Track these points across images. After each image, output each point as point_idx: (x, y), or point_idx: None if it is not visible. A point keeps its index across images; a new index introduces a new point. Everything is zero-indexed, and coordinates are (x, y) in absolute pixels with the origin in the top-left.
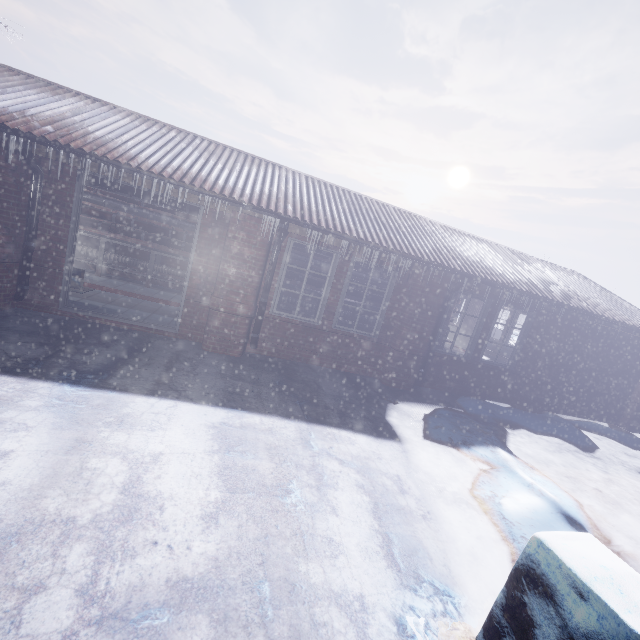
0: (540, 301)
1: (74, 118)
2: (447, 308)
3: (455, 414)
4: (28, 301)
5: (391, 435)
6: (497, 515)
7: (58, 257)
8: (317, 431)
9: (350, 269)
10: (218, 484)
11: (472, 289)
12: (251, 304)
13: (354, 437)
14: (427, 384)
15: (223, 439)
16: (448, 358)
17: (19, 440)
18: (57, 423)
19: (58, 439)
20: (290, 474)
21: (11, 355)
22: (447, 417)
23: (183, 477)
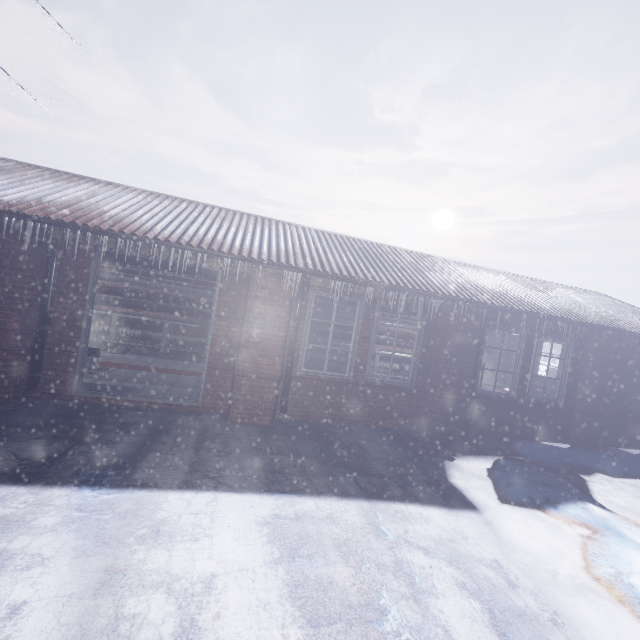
0: (579, 326)
1: (89, 200)
2: (482, 345)
3: (520, 464)
4: (40, 389)
5: (464, 502)
6: (638, 604)
7: (73, 338)
8: (382, 510)
9: (376, 316)
10: (294, 615)
11: (505, 322)
12: (278, 365)
13: (425, 512)
14: (475, 431)
15: (281, 540)
16: (493, 399)
17: (33, 582)
18: (80, 547)
19: (83, 573)
20: (375, 581)
21: (21, 457)
22: (513, 469)
23: (248, 611)
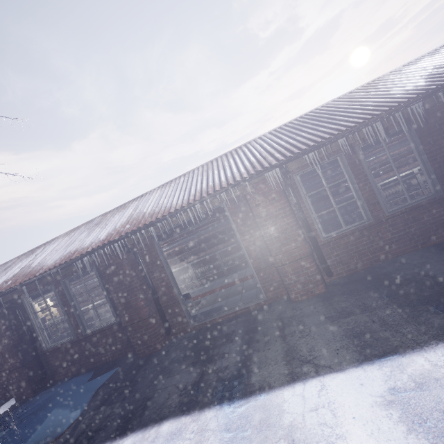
0: None
1: (136, 212)
2: None
3: None
4: (174, 331)
5: None
6: None
7: (171, 294)
8: None
9: (361, 158)
10: None
11: None
12: (303, 243)
13: None
14: None
15: (422, 424)
16: None
17: None
18: None
19: None
20: None
21: (180, 388)
22: None
23: None
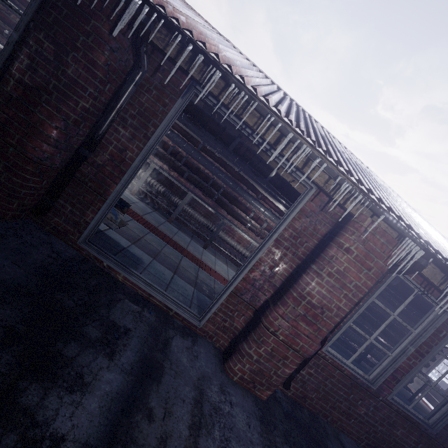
0: None
1: (206, 30)
2: None
3: None
4: (47, 217)
5: None
6: None
7: (109, 180)
8: None
9: None
10: None
11: None
12: (318, 341)
13: None
14: None
15: None
16: None
17: None
18: None
19: None
20: None
21: None
22: None
23: None
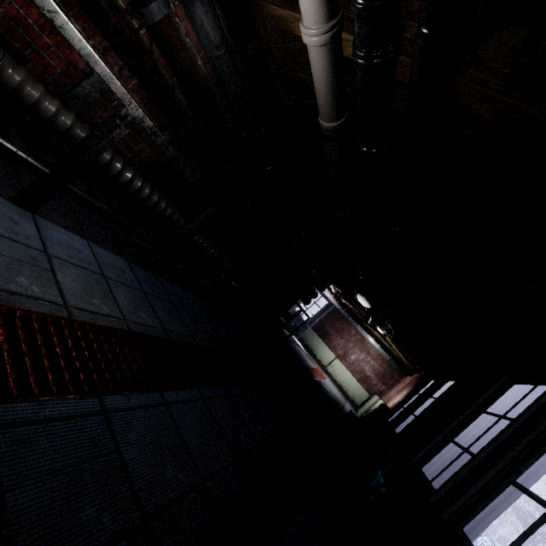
0: None
1: None
2: None
3: None
4: None
5: None
6: None
7: None
8: None
9: None
10: None
11: None
12: None
13: None
14: None
15: None
16: None
17: None
18: None
19: None
20: None
21: None
22: None
23: None
